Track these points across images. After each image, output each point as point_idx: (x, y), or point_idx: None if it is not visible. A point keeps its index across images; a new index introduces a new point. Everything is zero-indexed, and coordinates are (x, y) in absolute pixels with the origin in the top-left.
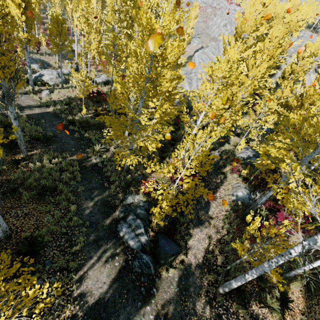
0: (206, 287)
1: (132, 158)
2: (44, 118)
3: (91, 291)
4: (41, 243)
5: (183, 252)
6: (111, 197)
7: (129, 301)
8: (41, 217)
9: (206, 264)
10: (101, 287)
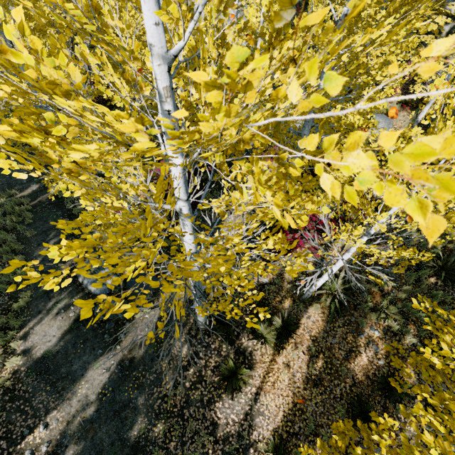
0: (191, 324)
1: (64, 180)
2: None
3: (37, 346)
4: None
5: None
6: (73, 236)
7: (87, 350)
8: None
9: None
10: (50, 341)
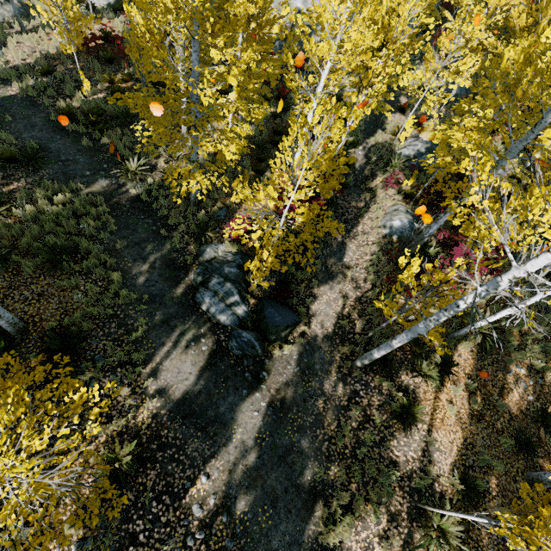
0: (339, 362)
1: (199, 179)
2: (9, 112)
3: (173, 385)
4: (79, 334)
5: (304, 322)
6: (177, 252)
7: (230, 390)
8: (66, 297)
9: (338, 333)
10: (187, 379)
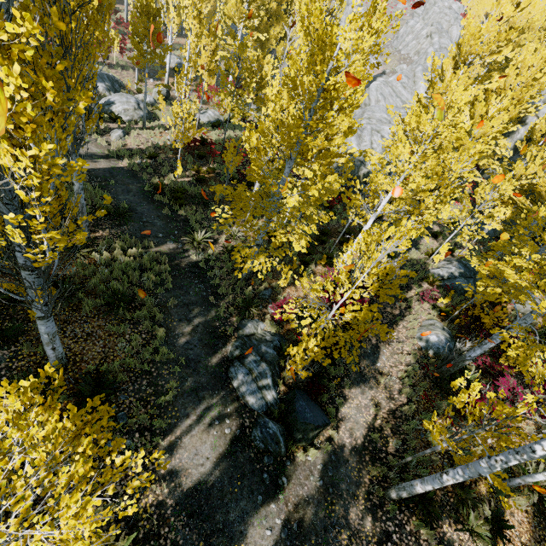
0: (368, 486)
1: (263, 261)
2: (115, 178)
3: (186, 468)
4: (112, 384)
5: (331, 425)
6: (220, 321)
7: (244, 492)
8: (111, 342)
9: (368, 448)
10: (202, 465)
